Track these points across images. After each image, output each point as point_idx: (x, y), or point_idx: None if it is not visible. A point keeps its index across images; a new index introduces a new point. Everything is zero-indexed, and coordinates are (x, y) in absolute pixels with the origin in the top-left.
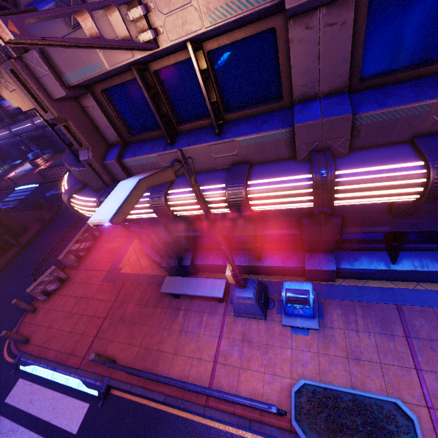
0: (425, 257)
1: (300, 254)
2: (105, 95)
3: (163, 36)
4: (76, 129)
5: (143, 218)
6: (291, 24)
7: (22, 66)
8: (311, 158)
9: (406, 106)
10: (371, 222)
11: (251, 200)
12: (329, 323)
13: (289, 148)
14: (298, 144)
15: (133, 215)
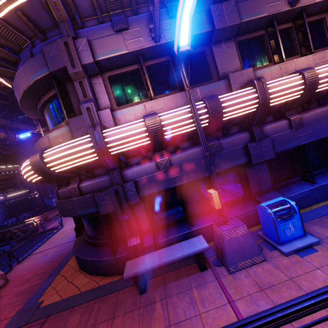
0: (326, 175)
1: (251, 200)
2: (109, 81)
3: (163, 38)
4: (88, 84)
5: (118, 167)
6: (213, 46)
7: (73, 42)
8: (242, 88)
9: (270, 67)
10: (286, 140)
11: (222, 103)
12: (321, 236)
13: (227, 91)
14: (232, 84)
15: (121, 140)
